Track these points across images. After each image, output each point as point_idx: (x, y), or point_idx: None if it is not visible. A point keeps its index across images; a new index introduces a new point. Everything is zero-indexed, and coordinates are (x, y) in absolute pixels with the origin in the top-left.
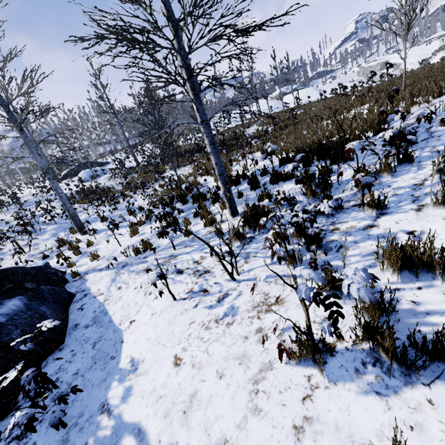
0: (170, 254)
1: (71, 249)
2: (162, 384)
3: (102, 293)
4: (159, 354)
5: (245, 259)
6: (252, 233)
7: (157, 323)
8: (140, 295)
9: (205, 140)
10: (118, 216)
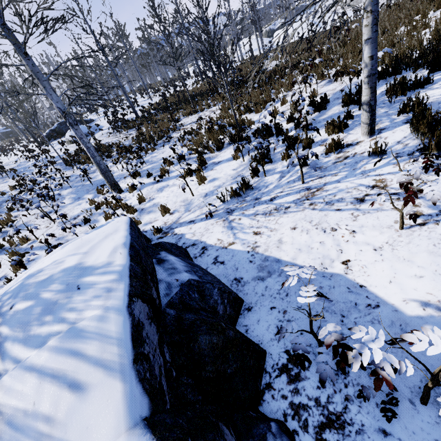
0: (304, 188)
1: (123, 208)
2: None
3: (231, 242)
4: None
5: None
6: None
7: (405, 257)
8: (316, 233)
9: (365, 19)
10: (152, 169)
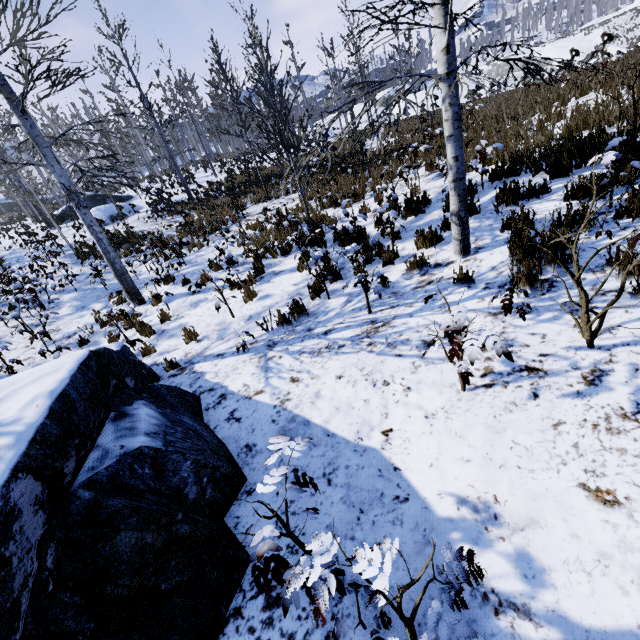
0: (368, 321)
1: (136, 327)
2: (614, 543)
3: (259, 390)
4: (529, 485)
5: (573, 313)
6: (543, 274)
7: (458, 431)
8: (363, 387)
9: (444, 113)
10: (192, 274)
